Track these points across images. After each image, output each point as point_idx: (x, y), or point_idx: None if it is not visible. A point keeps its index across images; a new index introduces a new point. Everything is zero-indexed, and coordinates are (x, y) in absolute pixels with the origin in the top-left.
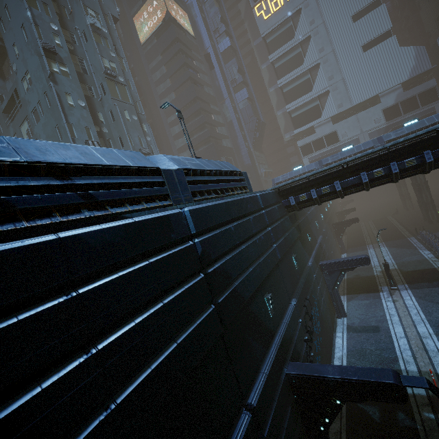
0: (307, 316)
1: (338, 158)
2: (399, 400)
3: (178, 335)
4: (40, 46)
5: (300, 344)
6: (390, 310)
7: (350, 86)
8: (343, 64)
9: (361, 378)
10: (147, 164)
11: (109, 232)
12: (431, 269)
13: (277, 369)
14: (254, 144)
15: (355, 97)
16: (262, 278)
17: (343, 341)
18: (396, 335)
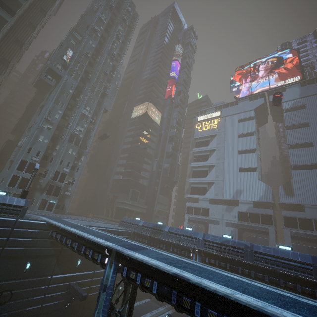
0: None
1: (149, 226)
2: None
3: None
4: (44, 118)
5: None
6: None
7: (225, 187)
8: (226, 172)
9: None
10: None
11: None
12: None
13: None
14: (162, 190)
15: (226, 194)
16: None
17: None
18: None
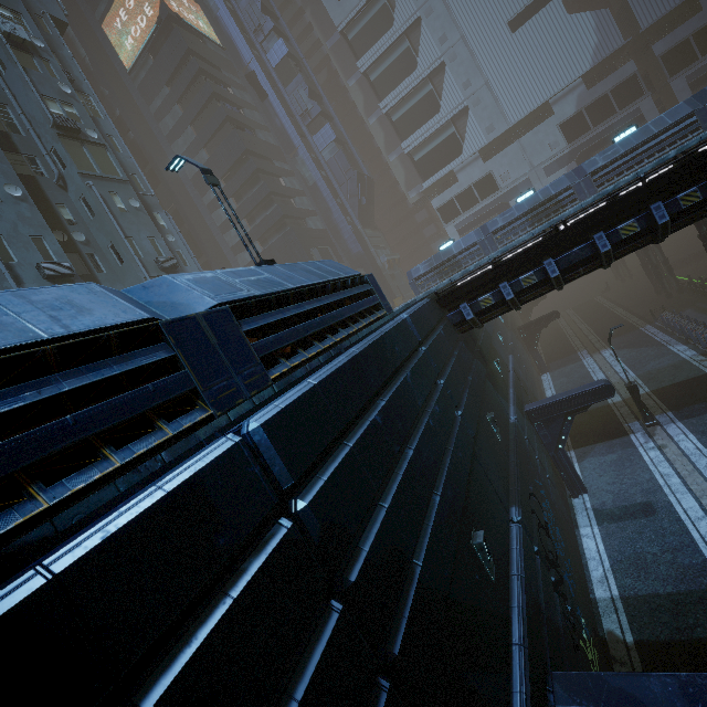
0: (542, 531)
1: (514, 217)
2: None
3: None
4: None
5: (551, 607)
6: (660, 466)
7: (501, 94)
8: (483, 57)
9: None
10: (109, 317)
11: None
12: (700, 376)
13: None
14: (362, 217)
15: (512, 111)
16: (460, 507)
17: (597, 543)
18: (688, 516)
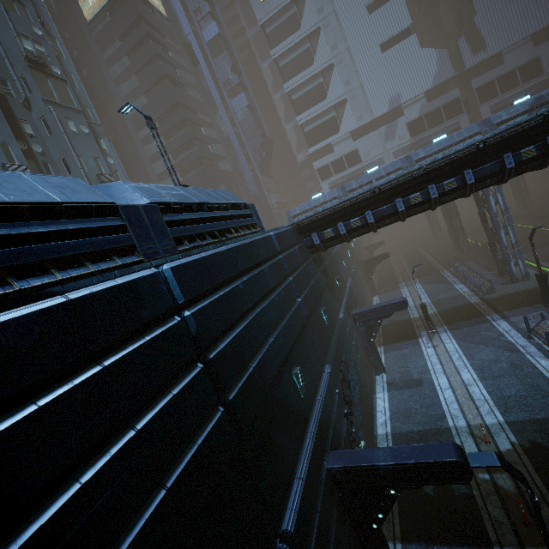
0: (344, 383)
1: (364, 182)
2: (463, 479)
3: (167, 474)
4: None
5: (339, 423)
6: (431, 358)
7: (370, 94)
8: (361, 66)
9: (418, 460)
10: (90, 197)
11: (8, 329)
12: (467, 305)
13: (316, 467)
14: (261, 167)
15: (376, 108)
16: (287, 349)
17: (385, 402)
18: (440, 387)
